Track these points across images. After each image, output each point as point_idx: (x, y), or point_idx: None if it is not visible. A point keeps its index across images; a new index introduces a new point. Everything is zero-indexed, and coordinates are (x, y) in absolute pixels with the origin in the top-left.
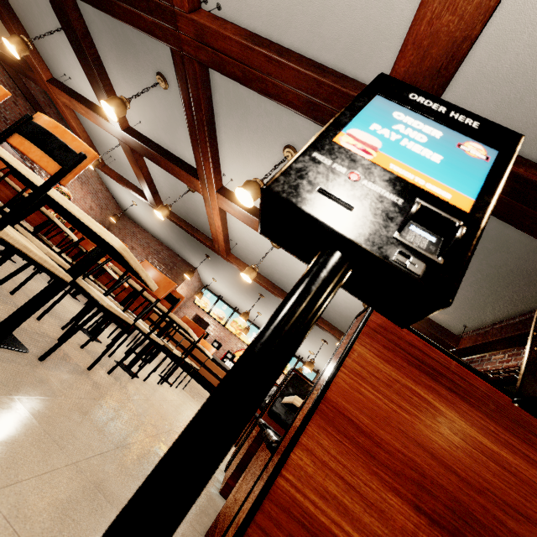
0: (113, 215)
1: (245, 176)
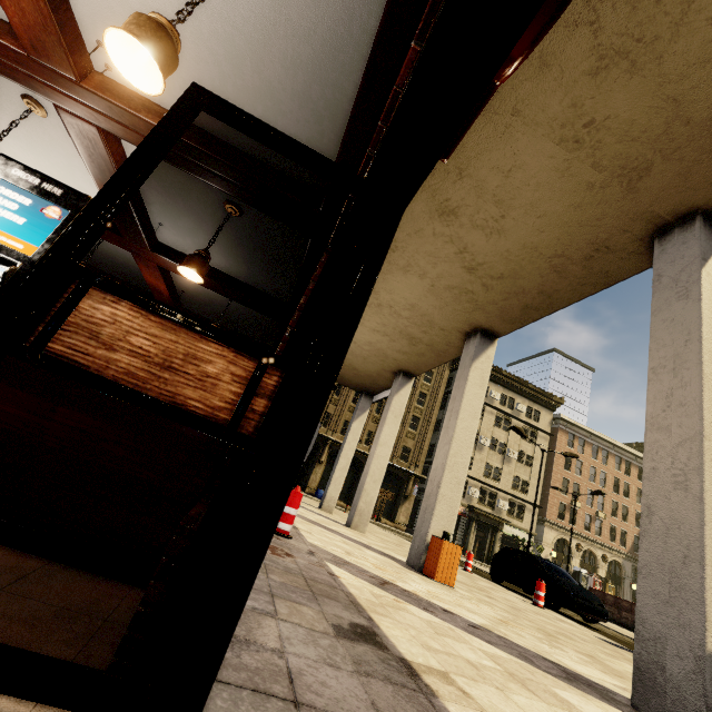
0: None
1: (7, 137)
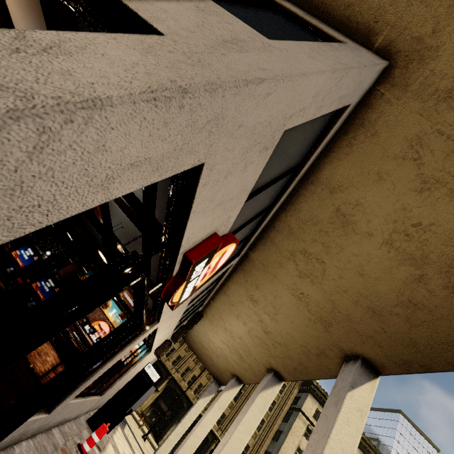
0: None
1: None
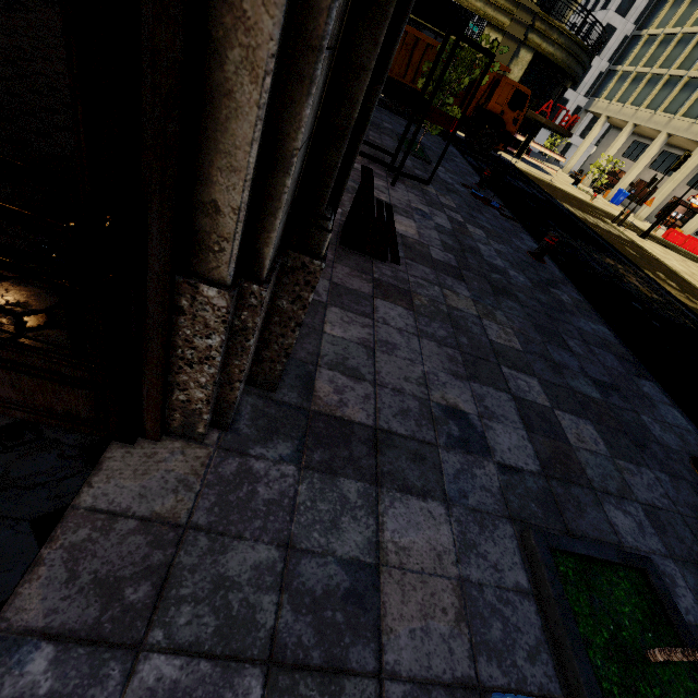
0: None
1: None
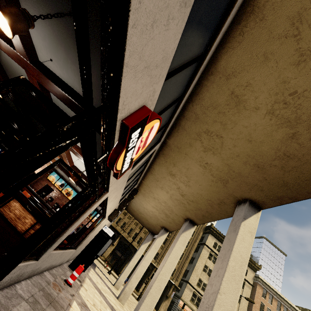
0: (4, 130)
1: None
